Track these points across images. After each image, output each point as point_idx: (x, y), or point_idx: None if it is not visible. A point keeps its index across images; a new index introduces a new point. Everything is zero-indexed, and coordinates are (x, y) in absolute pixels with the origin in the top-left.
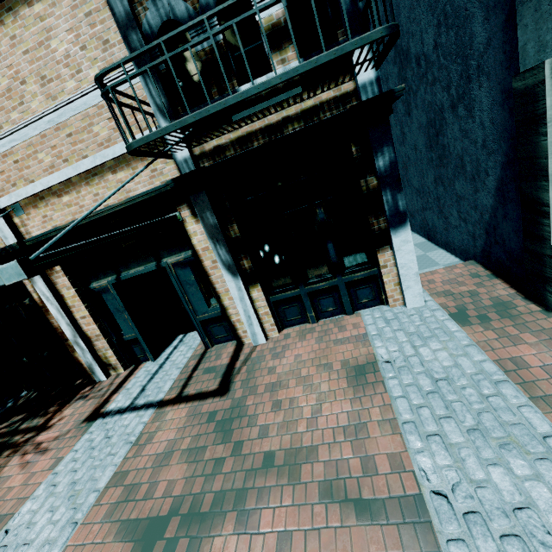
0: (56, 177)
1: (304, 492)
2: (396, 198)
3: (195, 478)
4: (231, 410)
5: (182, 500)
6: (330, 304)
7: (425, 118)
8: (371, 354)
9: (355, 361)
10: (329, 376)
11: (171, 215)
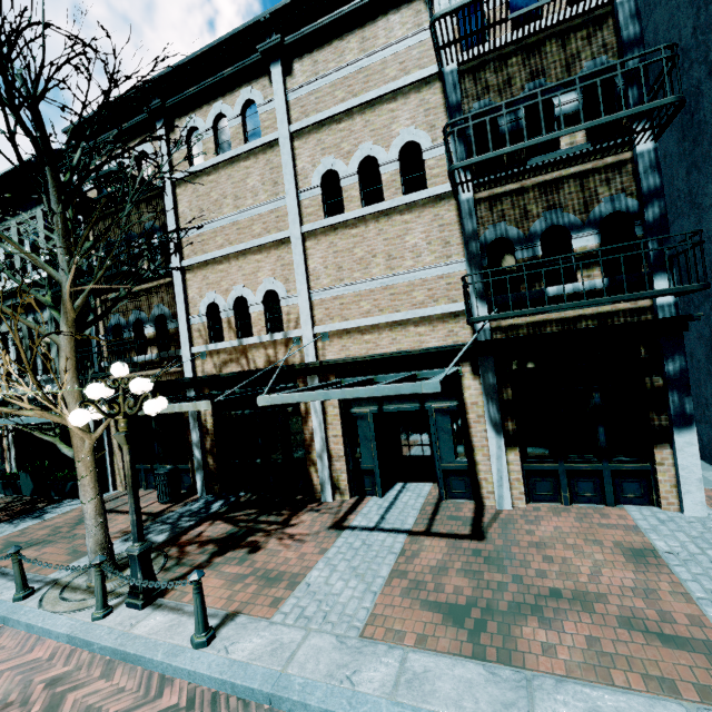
0: (369, 320)
1: (600, 619)
2: (683, 401)
3: (480, 590)
4: (495, 553)
5: (474, 601)
6: (589, 488)
7: (708, 331)
8: (647, 544)
9: (629, 545)
10: (601, 550)
11: (457, 368)
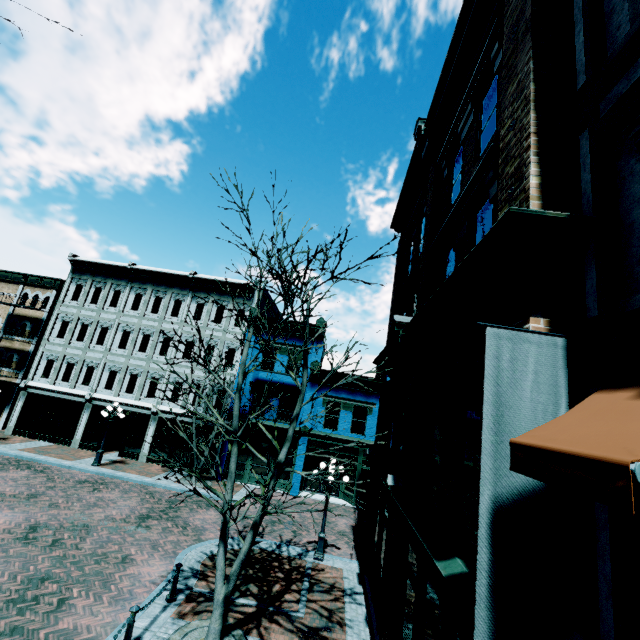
0: None
1: None
2: (11, 402)
3: None
4: None
5: None
6: None
7: None
8: None
9: None
10: None
11: None
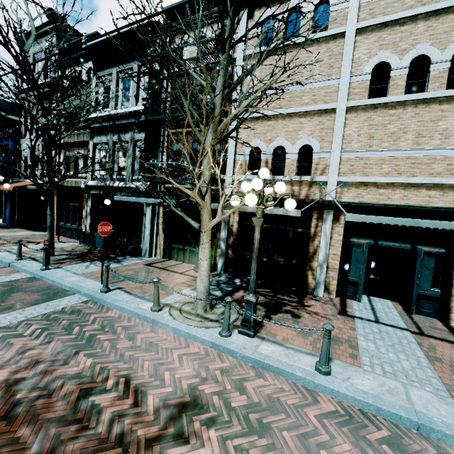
0: (388, 179)
1: None
2: None
3: None
4: None
5: None
6: None
7: None
8: None
9: None
10: None
11: None
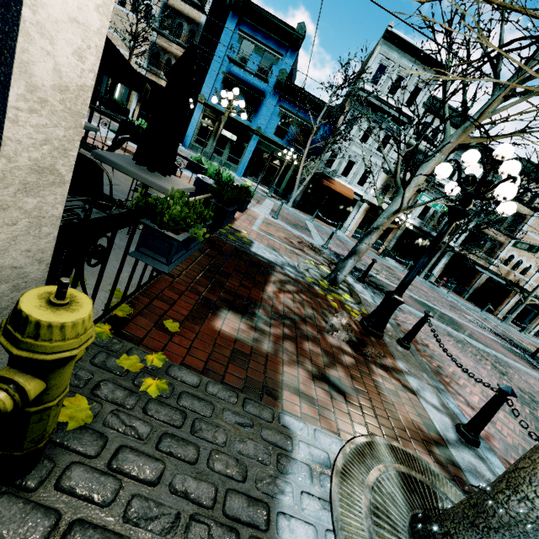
0: None
1: None
2: None
3: None
4: None
5: None
6: None
7: None
8: None
9: None
10: None
11: None
